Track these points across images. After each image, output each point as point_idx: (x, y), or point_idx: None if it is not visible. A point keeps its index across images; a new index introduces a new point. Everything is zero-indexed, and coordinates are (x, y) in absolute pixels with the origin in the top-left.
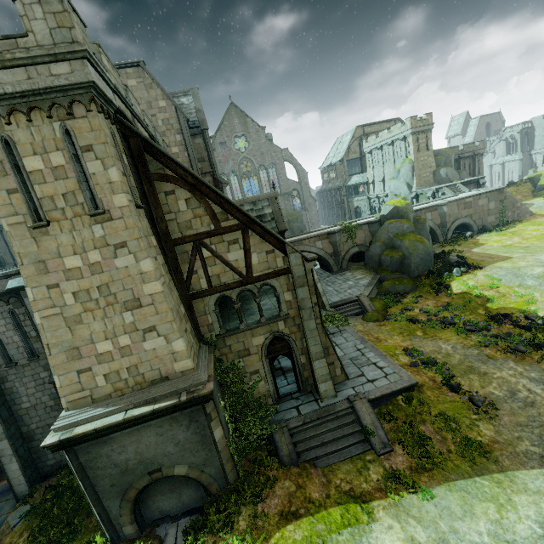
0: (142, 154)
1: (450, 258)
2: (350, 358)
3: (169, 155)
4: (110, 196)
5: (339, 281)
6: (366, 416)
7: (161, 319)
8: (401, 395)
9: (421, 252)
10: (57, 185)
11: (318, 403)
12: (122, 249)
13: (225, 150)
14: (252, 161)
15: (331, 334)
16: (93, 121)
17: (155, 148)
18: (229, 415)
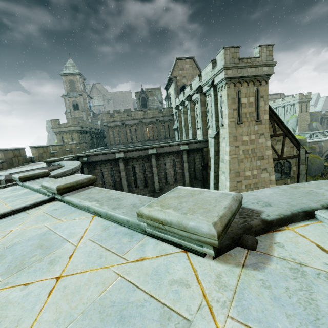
0: None
1: None
2: None
3: None
4: (263, 115)
5: None
6: None
7: (269, 165)
8: None
9: (318, 163)
10: (248, 109)
11: None
12: (262, 136)
13: None
14: None
15: None
16: (266, 87)
17: None
18: None
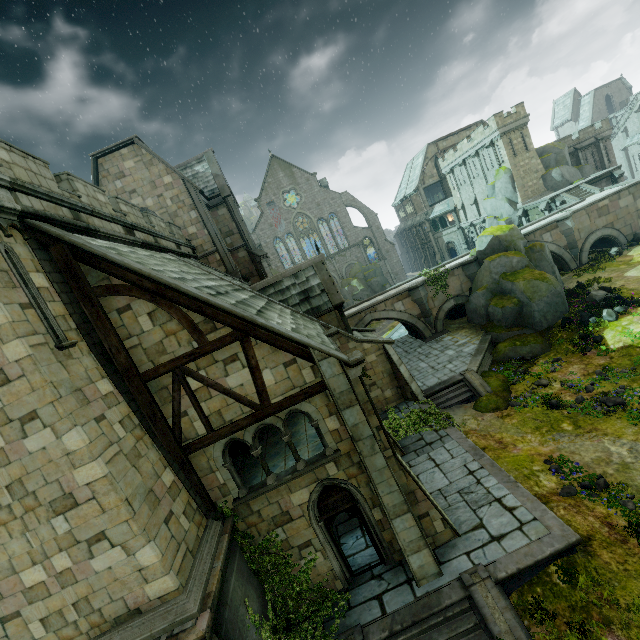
0: (71, 265)
1: (594, 295)
2: (459, 490)
3: (109, 257)
4: None
5: (435, 352)
6: (497, 617)
7: (111, 519)
8: (554, 565)
9: (545, 293)
10: None
11: (412, 588)
12: (33, 422)
13: (274, 210)
14: (307, 216)
15: (427, 445)
16: None
17: (89, 252)
18: (271, 625)
